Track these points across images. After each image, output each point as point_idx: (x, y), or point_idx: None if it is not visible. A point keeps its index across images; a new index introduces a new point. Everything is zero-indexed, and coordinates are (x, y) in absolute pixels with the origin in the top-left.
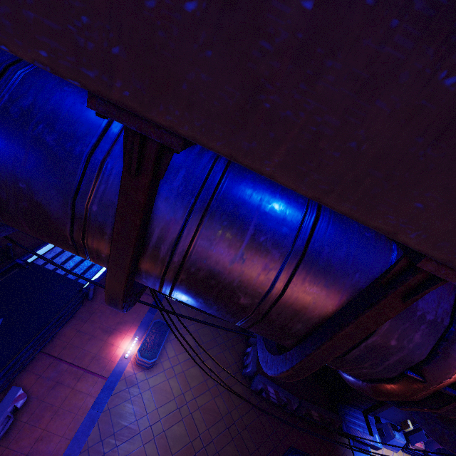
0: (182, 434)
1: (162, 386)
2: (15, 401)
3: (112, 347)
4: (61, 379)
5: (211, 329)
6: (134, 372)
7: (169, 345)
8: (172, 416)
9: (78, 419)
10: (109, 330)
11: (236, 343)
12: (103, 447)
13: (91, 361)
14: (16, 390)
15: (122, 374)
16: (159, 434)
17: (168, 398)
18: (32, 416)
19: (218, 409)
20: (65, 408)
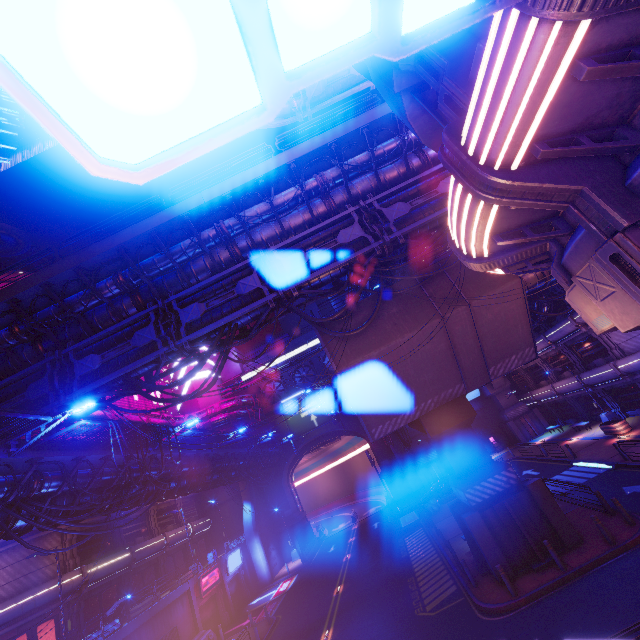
0: None
1: None
2: None
3: None
4: None
5: None
6: None
7: None
8: None
9: None
10: None
11: None
12: None
13: None
14: None
15: None
16: None
17: None
18: None
19: None
20: None
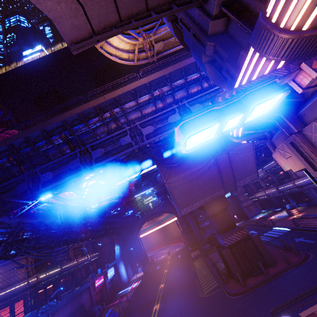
0: None
1: None
2: None
3: None
4: None
5: None
6: None
7: None
8: None
9: None
10: None
11: None
12: None
13: None
14: None
15: None
16: None
17: None
18: None
19: None
20: None
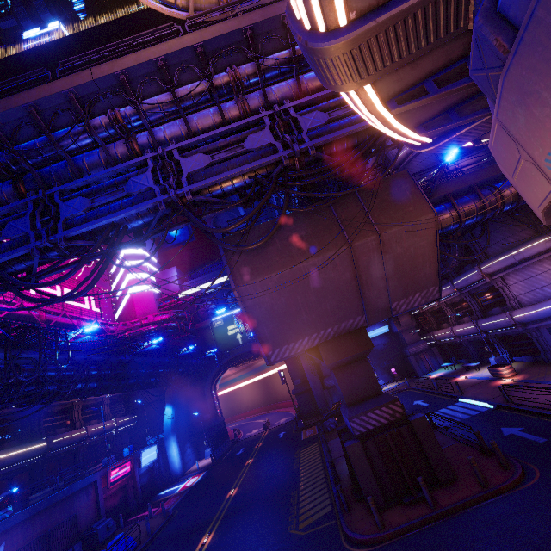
0: None
1: None
2: None
3: None
4: None
5: None
6: None
7: None
8: None
9: None
10: (550, 393)
11: None
12: None
13: None
14: None
15: None
16: None
17: None
18: None
19: None
20: None
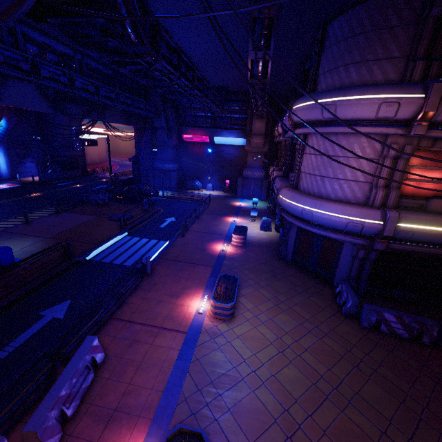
0: (298, 377)
1: (252, 333)
2: (92, 351)
3: (182, 307)
4: (137, 337)
5: (285, 282)
6: (214, 325)
7: (243, 299)
8: (276, 360)
9: (164, 371)
10: (175, 294)
11: (320, 289)
12: (203, 397)
13: (164, 320)
14: (91, 338)
15: (201, 327)
16: (269, 379)
17: (263, 344)
18: (113, 372)
19: (331, 349)
20: (147, 362)
